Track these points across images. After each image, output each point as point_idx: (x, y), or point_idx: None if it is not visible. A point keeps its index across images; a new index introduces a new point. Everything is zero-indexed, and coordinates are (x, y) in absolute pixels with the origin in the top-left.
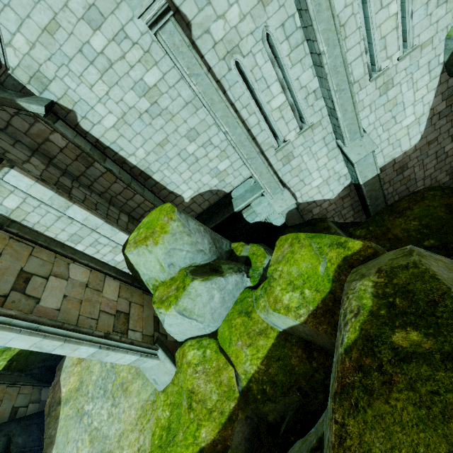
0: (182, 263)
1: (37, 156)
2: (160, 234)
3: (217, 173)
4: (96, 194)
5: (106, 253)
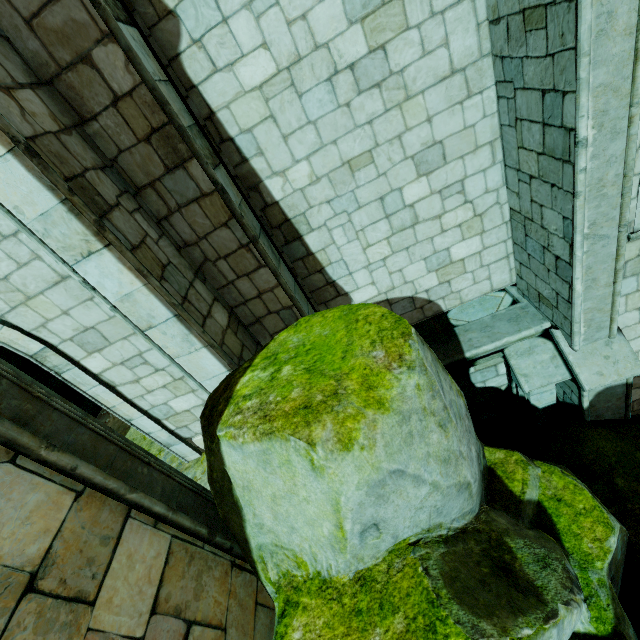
0: (407, 525)
1: (44, 95)
2: (362, 408)
3: (444, 262)
4: (172, 242)
5: (154, 388)
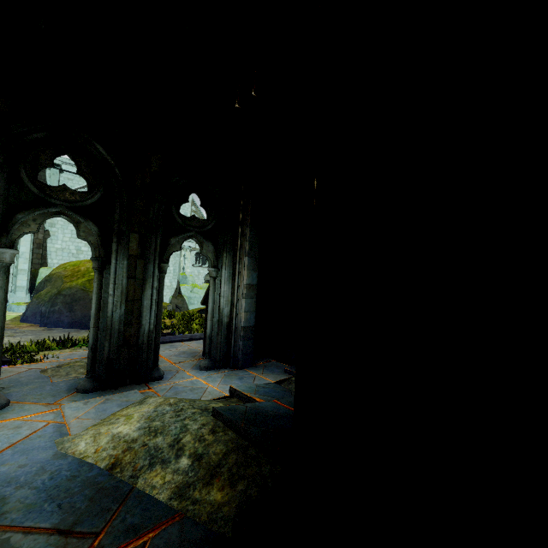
0: None
1: None
2: None
3: None
4: None
5: None
